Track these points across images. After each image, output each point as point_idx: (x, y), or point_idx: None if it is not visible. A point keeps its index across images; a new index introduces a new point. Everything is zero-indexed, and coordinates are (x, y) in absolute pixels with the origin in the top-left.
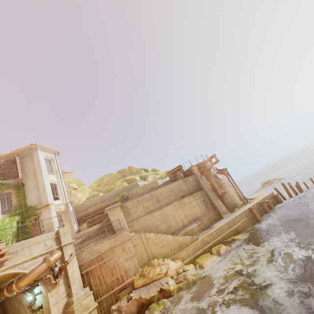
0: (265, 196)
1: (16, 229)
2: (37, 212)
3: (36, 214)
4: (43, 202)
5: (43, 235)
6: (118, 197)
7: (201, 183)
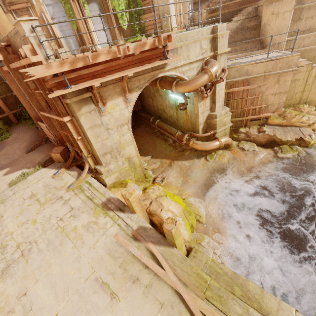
0: None
1: None
2: None
3: None
4: None
5: (199, 30)
6: None
7: None
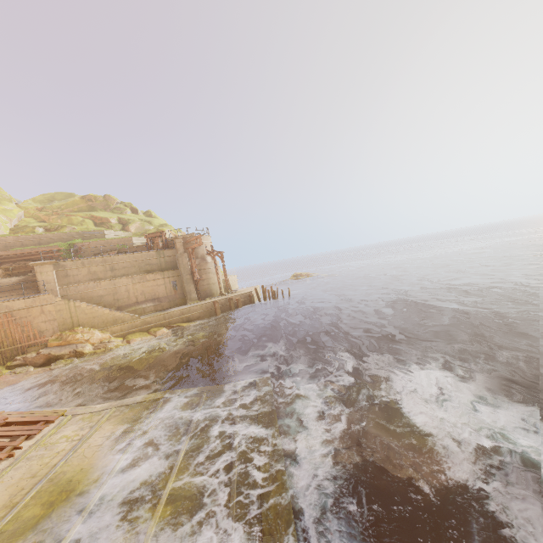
0: (241, 293)
1: None
2: None
3: None
4: None
5: None
6: (65, 246)
7: (179, 262)
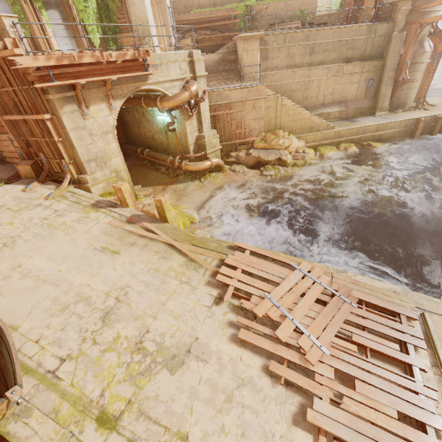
0: None
1: (97, 8)
2: None
3: None
4: None
5: (177, 53)
6: (242, 9)
7: (390, 47)
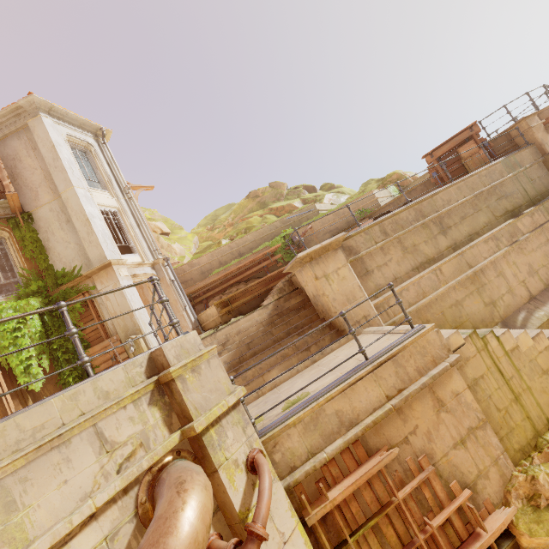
0: None
1: (42, 330)
2: (84, 285)
3: (83, 290)
4: (93, 259)
5: (79, 389)
6: (279, 242)
7: None
